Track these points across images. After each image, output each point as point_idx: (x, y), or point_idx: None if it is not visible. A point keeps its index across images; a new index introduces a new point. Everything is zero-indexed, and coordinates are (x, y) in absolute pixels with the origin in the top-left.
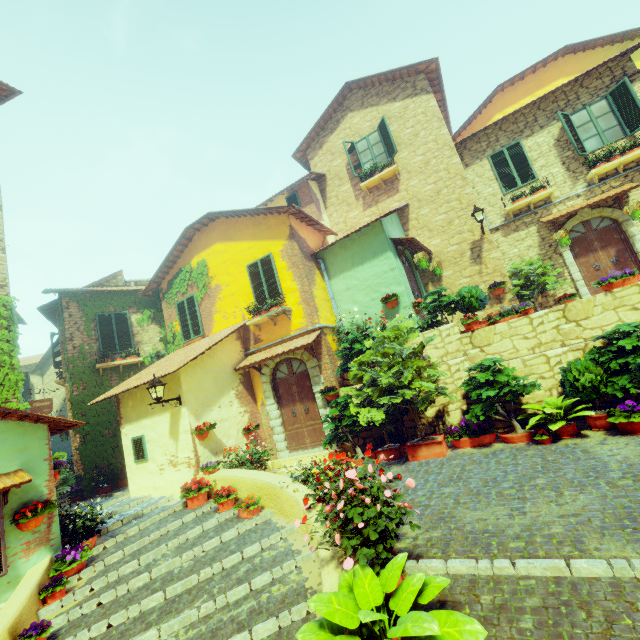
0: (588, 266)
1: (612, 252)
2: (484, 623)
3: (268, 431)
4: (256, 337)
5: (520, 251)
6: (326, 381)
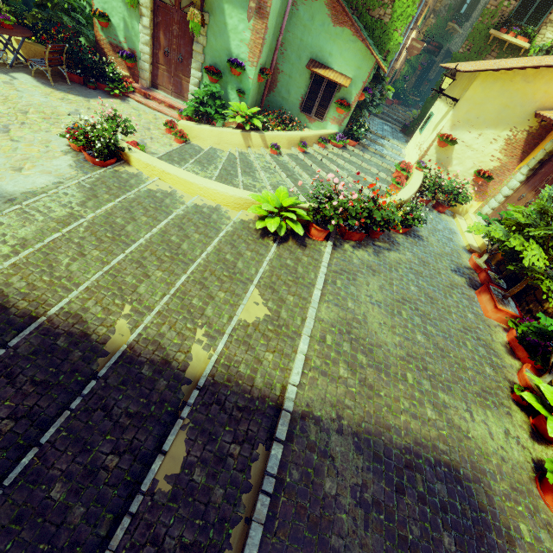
0: None
1: None
2: (291, 252)
3: (496, 192)
4: None
5: None
6: None
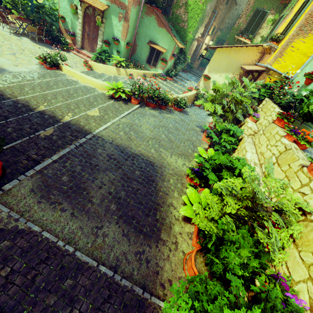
0: None
1: None
2: (119, 104)
3: None
4: (264, 57)
5: None
6: None
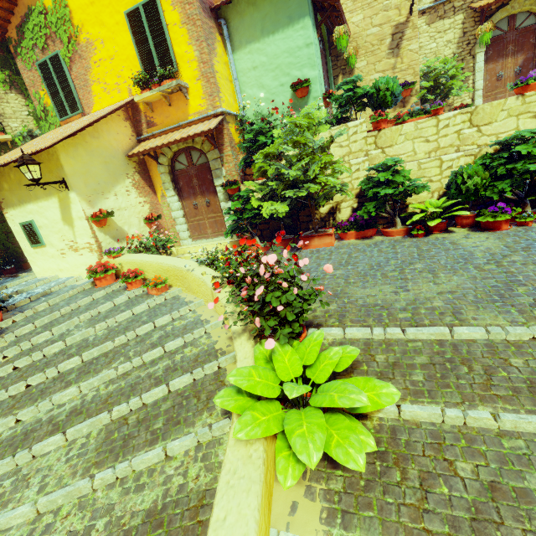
0: (493, 74)
1: (520, 60)
2: (381, 377)
3: (170, 222)
4: (148, 120)
5: (438, 47)
6: (228, 175)
